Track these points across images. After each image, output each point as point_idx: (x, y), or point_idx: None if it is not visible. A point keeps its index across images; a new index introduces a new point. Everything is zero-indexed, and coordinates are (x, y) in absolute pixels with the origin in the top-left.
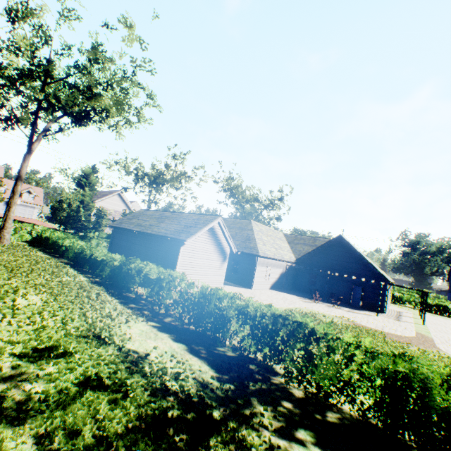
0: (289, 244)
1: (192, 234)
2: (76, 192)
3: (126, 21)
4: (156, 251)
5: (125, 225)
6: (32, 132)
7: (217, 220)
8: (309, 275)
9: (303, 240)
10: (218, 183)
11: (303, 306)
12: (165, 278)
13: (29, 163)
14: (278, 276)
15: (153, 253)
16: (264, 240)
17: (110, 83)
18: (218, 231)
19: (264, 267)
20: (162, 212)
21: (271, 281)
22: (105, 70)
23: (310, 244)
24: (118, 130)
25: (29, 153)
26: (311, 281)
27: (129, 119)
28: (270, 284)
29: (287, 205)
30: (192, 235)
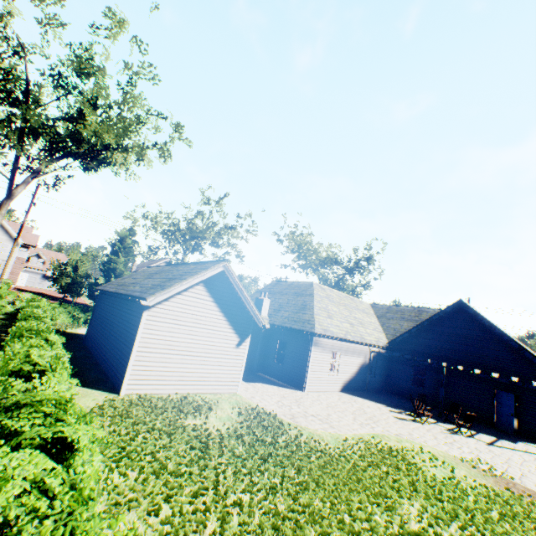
0: (378, 318)
1: (163, 288)
2: (87, 253)
3: (113, 14)
4: (122, 322)
5: (108, 287)
6: (13, 171)
7: (218, 266)
8: (411, 368)
9: (400, 313)
10: (282, 242)
11: (391, 430)
12: (3, 368)
13: (7, 210)
14: (356, 369)
15: (119, 325)
16: (331, 311)
17: (108, 104)
18: (228, 288)
19: (327, 353)
20: (164, 266)
21: (343, 378)
22: (98, 86)
23: (412, 319)
24: (117, 161)
25: (8, 199)
26: (419, 379)
27: (142, 153)
28: (340, 382)
29: (379, 266)
30: (162, 290)
